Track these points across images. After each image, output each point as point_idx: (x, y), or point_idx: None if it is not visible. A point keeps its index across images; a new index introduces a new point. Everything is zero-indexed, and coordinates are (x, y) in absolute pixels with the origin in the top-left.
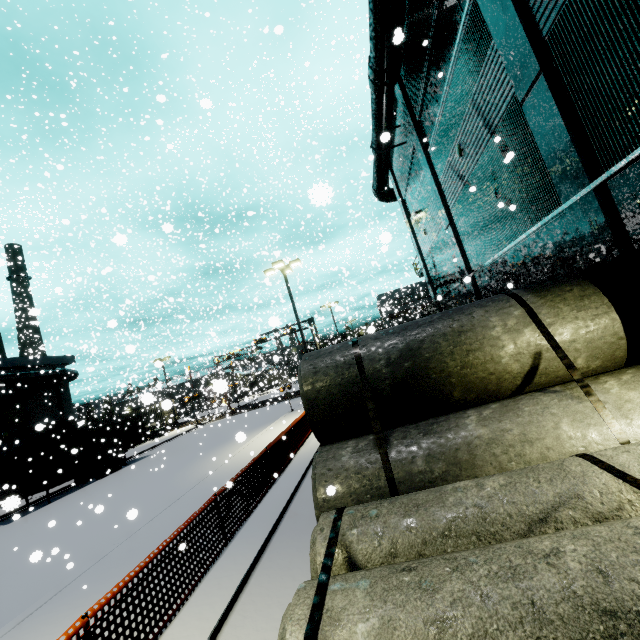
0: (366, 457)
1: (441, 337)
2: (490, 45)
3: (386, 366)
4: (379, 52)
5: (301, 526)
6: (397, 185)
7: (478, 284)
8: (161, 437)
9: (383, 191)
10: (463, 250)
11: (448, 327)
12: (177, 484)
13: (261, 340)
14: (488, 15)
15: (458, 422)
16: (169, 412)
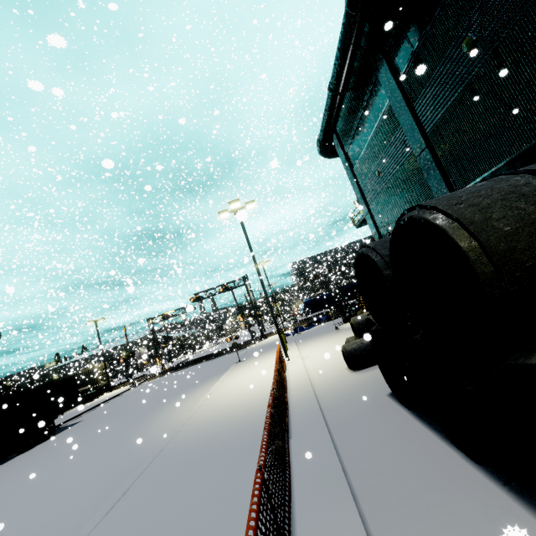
0: None
1: None
2: None
3: None
4: None
5: (411, 511)
6: (339, 140)
7: None
8: (93, 401)
9: (328, 144)
10: (443, 171)
11: None
12: (128, 451)
13: (198, 298)
14: None
15: None
16: (102, 375)
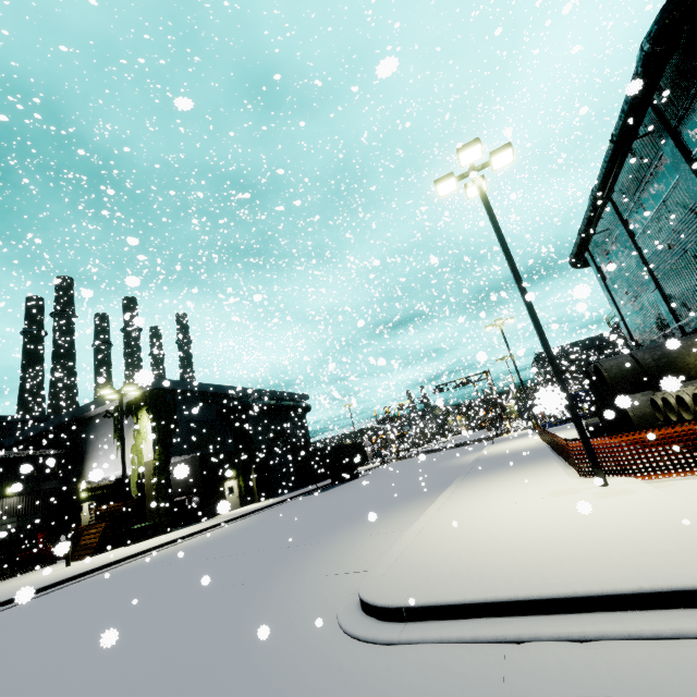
0: (650, 395)
1: (681, 348)
2: (692, 202)
3: (652, 361)
4: (603, 190)
5: None
6: (591, 255)
7: (685, 330)
8: None
9: (579, 261)
10: (670, 306)
11: (684, 344)
12: (449, 467)
13: (440, 390)
14: (692, 193)
15: (696, 381)
16: None
